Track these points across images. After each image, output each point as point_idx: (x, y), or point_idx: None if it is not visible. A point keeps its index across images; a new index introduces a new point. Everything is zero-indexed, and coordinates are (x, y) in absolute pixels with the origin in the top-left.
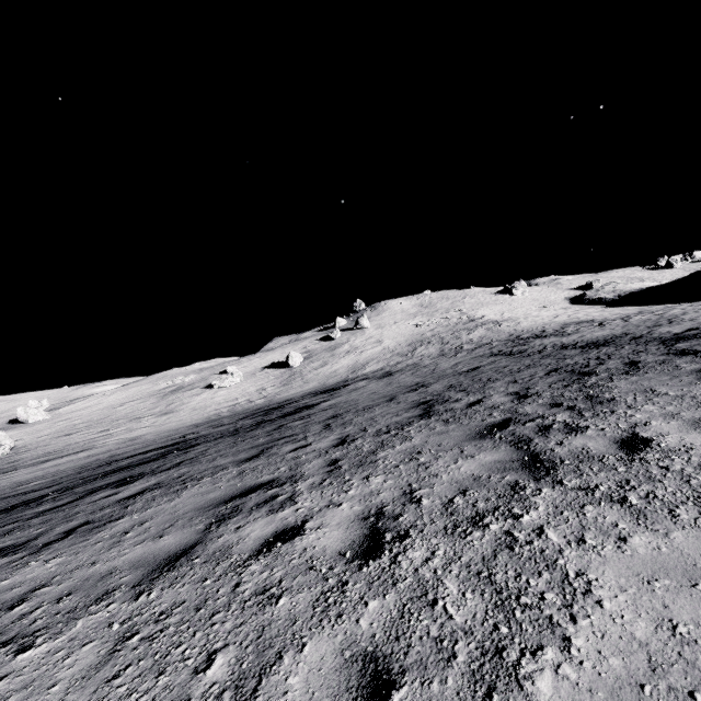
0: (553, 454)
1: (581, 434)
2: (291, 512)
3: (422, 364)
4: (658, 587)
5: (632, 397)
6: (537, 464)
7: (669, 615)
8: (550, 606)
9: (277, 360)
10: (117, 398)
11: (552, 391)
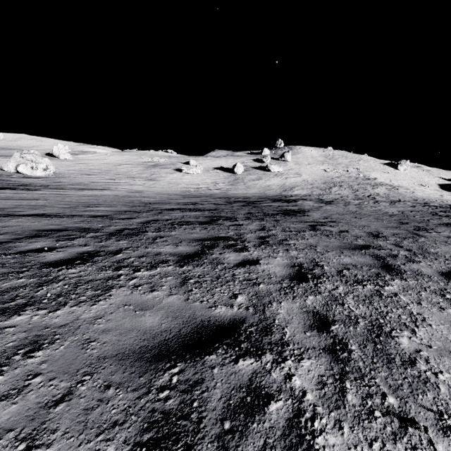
0: None
1: None
2: None
3: (350, 201)
4: None
5: None
6: None
7: None
8: None
9: (223, 166)
10: (115, 159)
11: None
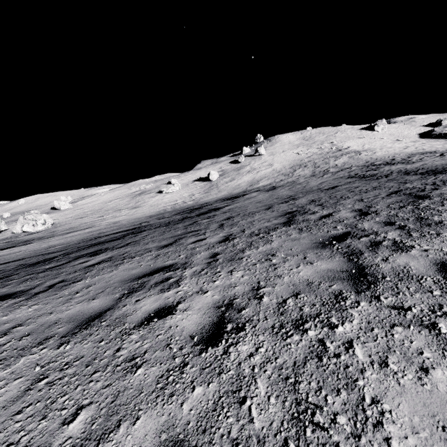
0: (377, 269)
1: (405, 253)
2: (173, 293)
3: (297, 182)
4: None
5: None
6: (361, 279)
7: None
8: (339, 431)
9: (202, 176)
10: (108, 197)
11: (389, 211)
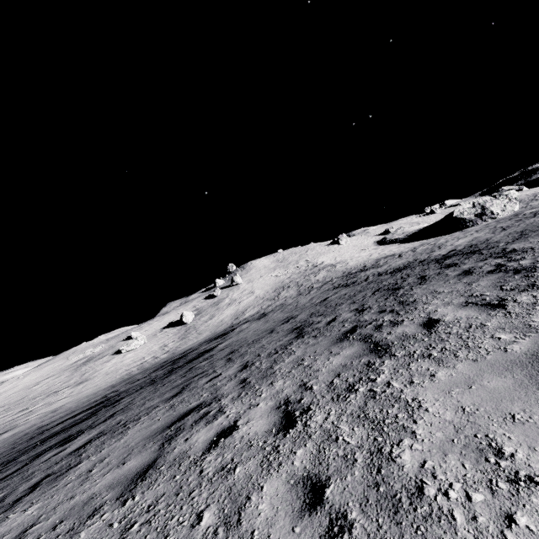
0: (387, 340)
1: (400, 325)
2: (224, 418)
3: (287, 303)
4: (454, 393)
5: (425, 297)
6: (378, 348)
7: (461, 404)
8: (402, 419)
9: (173, 320)
10: (32, 378)
11: (378, 303)
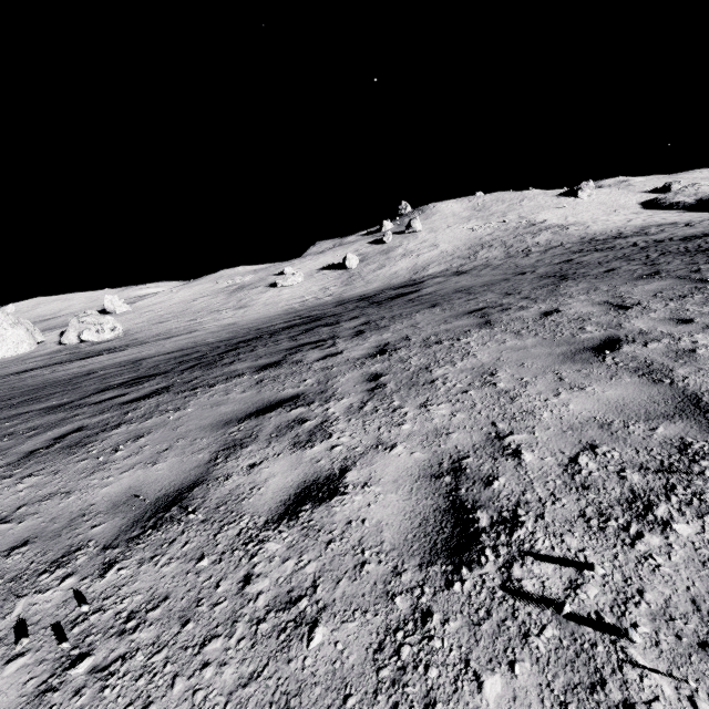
0: None
1: None
2: (537, 309)
3: (493, 264)
4: None
5: None
6: (707, 279)
7: None
8: None
9: (331, 263)
10: (185, 294)
11: (680, 260)
